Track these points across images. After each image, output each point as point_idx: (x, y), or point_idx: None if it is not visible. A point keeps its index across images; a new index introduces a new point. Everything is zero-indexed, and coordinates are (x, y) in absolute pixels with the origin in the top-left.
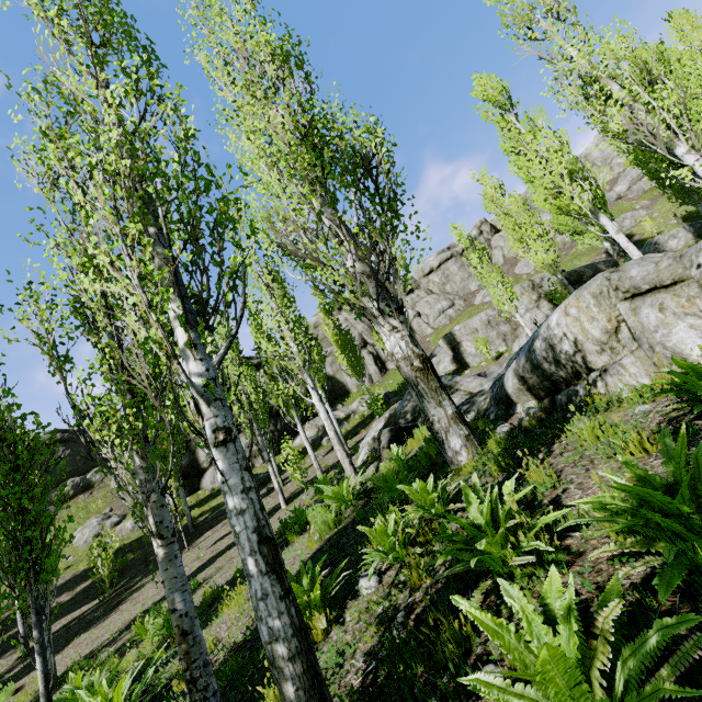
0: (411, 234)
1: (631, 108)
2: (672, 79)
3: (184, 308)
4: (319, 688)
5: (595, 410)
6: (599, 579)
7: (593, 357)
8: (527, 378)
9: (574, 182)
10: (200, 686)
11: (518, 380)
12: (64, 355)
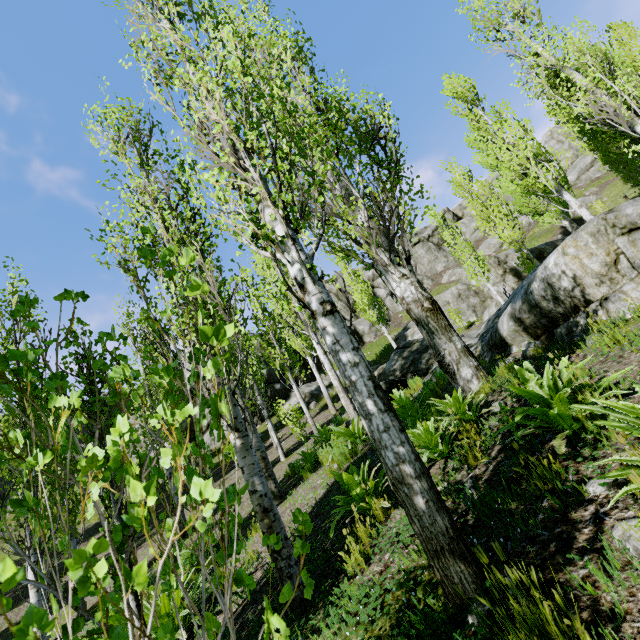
0: (417, 193)
1: (593, 93)
2: (621, 75)
3: (284, 209)
4: (443, 503)
5: (601, 332)
6: None
7: (592, 289)
8: (523, 319)
9: (538, 164)
10: (284, 555)
11: (514, 322)
12: (145, 277)
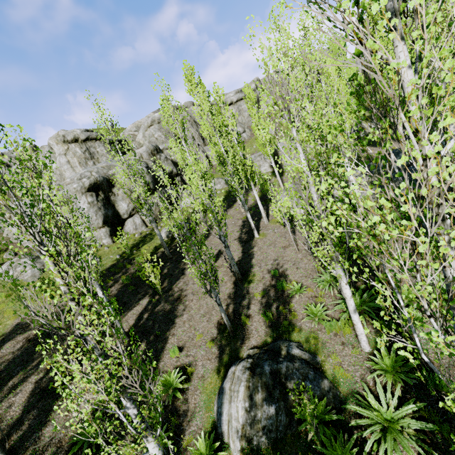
0: None
1: None
2: None
3: None
4: None
5: None
6: None
7: None
8: None
9: None
10: None
11: None
12: None
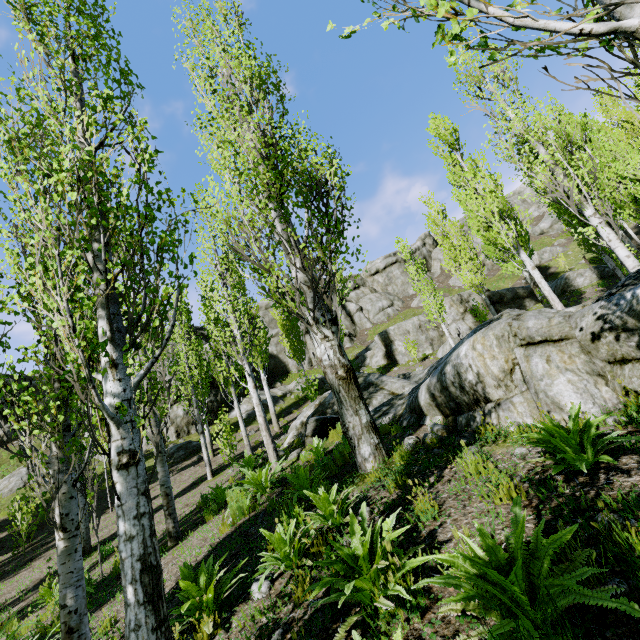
0: (352, 255)
1: (553, 169)
2: (591, 147)
3: (112, 329)
4: None
5: (485, 440)
6: (446, 633)
7: (491, 389)
8: (436, 396)
9: (503, 220)
10: None
11: (429, 395)
12: None
